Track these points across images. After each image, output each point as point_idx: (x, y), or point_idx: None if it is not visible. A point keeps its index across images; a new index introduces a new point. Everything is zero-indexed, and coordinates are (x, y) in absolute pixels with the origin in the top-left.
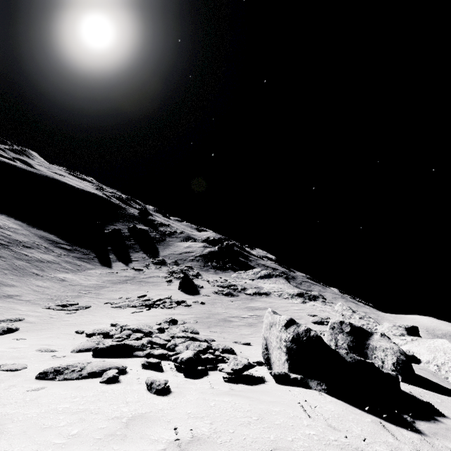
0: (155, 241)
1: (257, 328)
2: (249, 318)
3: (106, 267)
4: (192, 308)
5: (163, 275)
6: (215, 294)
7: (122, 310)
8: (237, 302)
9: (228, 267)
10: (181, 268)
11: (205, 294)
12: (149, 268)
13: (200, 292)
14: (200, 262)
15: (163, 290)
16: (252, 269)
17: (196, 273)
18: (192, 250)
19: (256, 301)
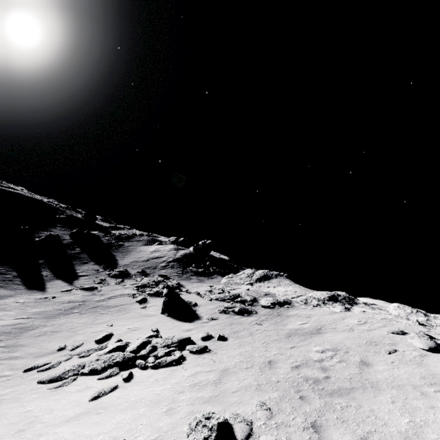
0: (109, 247)
1: (389, 394)
2: (327, 360)
3: (34, 290)
4: (211, 354)
5: (130, 292)
6: (224, 313)
7: (67, 390)
8: (267, 324)
9: (213, 271)
10: (153, 279)
11: (210, 318)
12: (107, 285)
13: (198, 314)
14: (176, 268)
15: (138, 319)
16: (239, 271)
17: (176, 283)
18: (161, 254)
19: (290, 318)
